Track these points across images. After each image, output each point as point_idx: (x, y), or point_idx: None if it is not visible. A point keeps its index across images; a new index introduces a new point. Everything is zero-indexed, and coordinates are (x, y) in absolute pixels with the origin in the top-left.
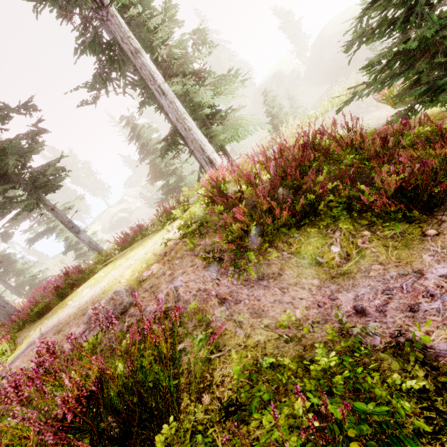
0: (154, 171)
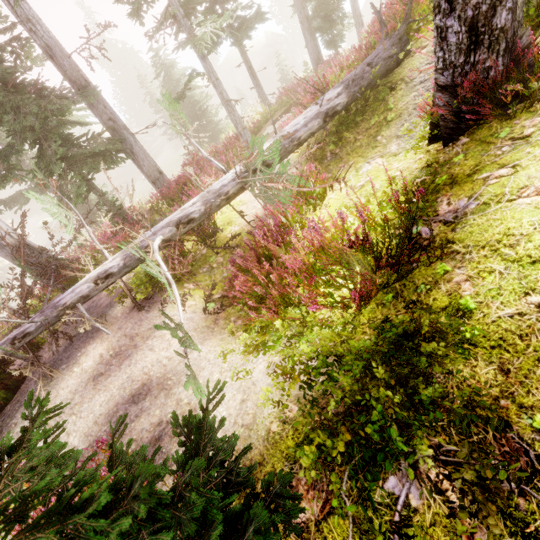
0: (189, 112)
